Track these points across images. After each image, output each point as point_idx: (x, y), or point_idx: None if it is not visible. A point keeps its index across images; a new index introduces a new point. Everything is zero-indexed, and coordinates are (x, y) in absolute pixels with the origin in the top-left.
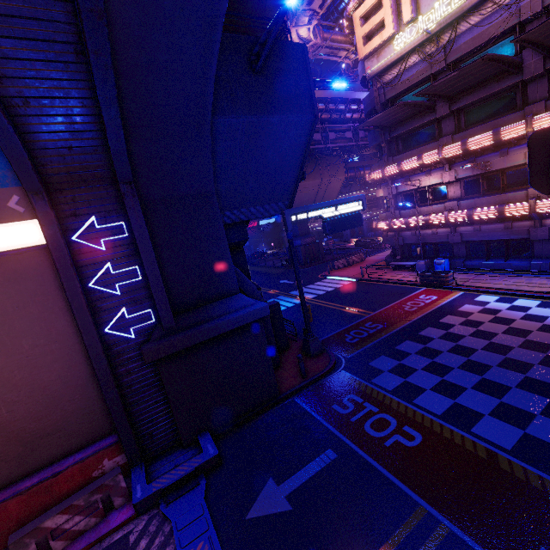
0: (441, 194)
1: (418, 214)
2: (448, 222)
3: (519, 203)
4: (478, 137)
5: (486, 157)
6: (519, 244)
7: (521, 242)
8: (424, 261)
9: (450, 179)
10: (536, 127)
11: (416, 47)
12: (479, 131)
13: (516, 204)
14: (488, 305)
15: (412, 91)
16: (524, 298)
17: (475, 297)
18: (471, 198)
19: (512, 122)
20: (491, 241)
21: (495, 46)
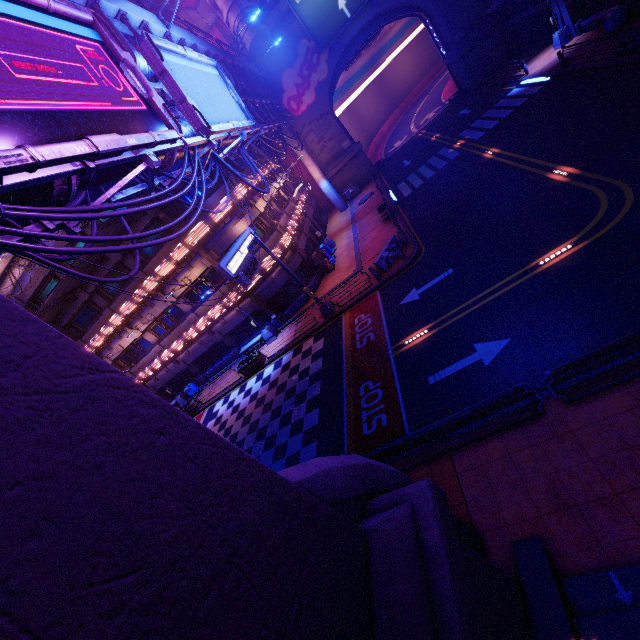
0: (146, 343)
1: (141, 369)
2: (165, 362)
3: (189, 329)
4: (124, 306)
5: (145, 311)
6: (218, 345)
7: (218, 344)
8: (179, 396)
9: (138, 334)
10: (151, 288)
11: (10, 264)
12: (123, 298)
13: (188, 331)
14: (218, 413)
15: (45, 288)
16: (234, 390)
17: (213, 410)
18: (165, 338)
19: (137, 287)
20: (204, 353)
21: (78, 245)
